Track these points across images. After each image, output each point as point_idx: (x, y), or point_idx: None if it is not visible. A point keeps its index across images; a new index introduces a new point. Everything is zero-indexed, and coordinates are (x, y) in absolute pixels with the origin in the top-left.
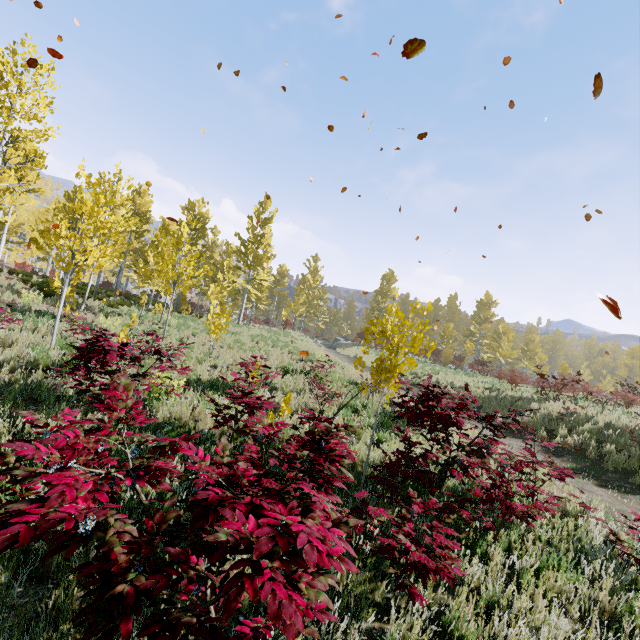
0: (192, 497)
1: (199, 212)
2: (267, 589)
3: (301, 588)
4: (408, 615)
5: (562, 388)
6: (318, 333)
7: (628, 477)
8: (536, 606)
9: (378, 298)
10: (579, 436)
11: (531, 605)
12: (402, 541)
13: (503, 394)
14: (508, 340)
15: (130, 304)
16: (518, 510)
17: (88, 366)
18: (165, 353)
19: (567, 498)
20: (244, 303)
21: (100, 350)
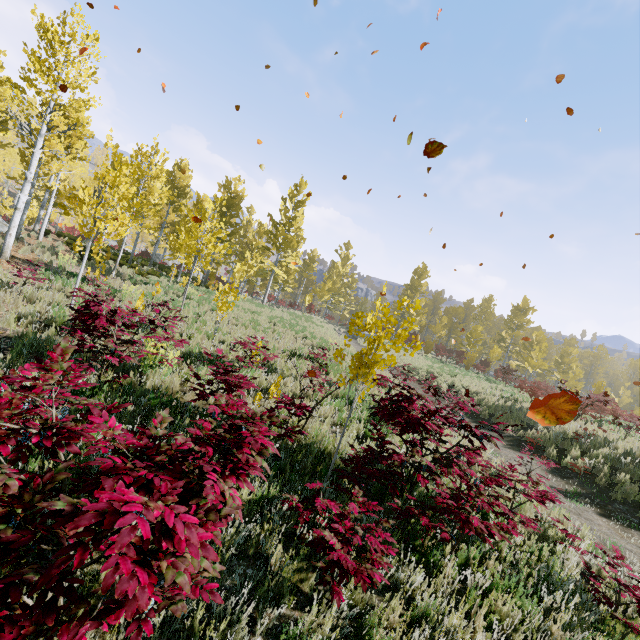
0: (85, 463)
1: (235, 190)
2: (111, 562)
3: (161, 566)
4: (329, 610)
5: (585, 407)
6: (343, 321)
7: (637, 511)
8: (475, 626)
9: (407, 292)
10: (592, 460)
11: (464, 624)
12: (326, 537)
13: (519, 405)
14: (541, 350)
15: (161, 275)
16: (477, 526)
17: (88, 328)
18: (158, 324)
19: (551, 522)
20: (270, 284)
21: (92, 314)
